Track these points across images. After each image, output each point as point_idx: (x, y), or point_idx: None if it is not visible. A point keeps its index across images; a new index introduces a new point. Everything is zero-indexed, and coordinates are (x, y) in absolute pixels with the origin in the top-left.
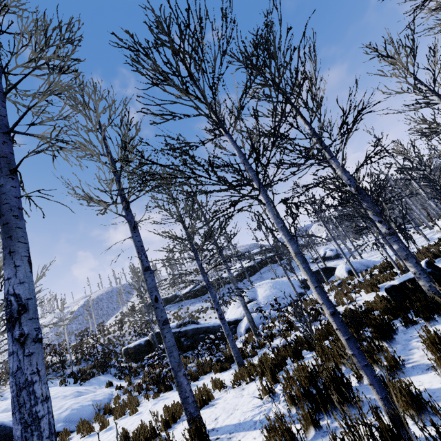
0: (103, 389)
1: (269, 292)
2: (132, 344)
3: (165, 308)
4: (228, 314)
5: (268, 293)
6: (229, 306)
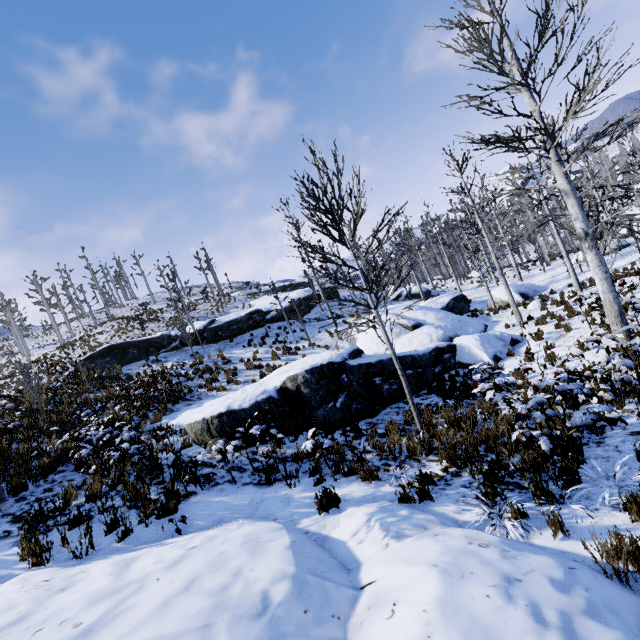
0: (319, 520)
1: (438, 314)
2: (237, 402)
3: (151, 360)
4: (373, 350)
5: (437, 315)
6: (368, 338)
